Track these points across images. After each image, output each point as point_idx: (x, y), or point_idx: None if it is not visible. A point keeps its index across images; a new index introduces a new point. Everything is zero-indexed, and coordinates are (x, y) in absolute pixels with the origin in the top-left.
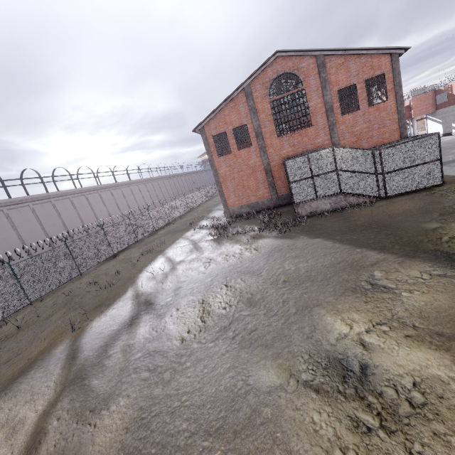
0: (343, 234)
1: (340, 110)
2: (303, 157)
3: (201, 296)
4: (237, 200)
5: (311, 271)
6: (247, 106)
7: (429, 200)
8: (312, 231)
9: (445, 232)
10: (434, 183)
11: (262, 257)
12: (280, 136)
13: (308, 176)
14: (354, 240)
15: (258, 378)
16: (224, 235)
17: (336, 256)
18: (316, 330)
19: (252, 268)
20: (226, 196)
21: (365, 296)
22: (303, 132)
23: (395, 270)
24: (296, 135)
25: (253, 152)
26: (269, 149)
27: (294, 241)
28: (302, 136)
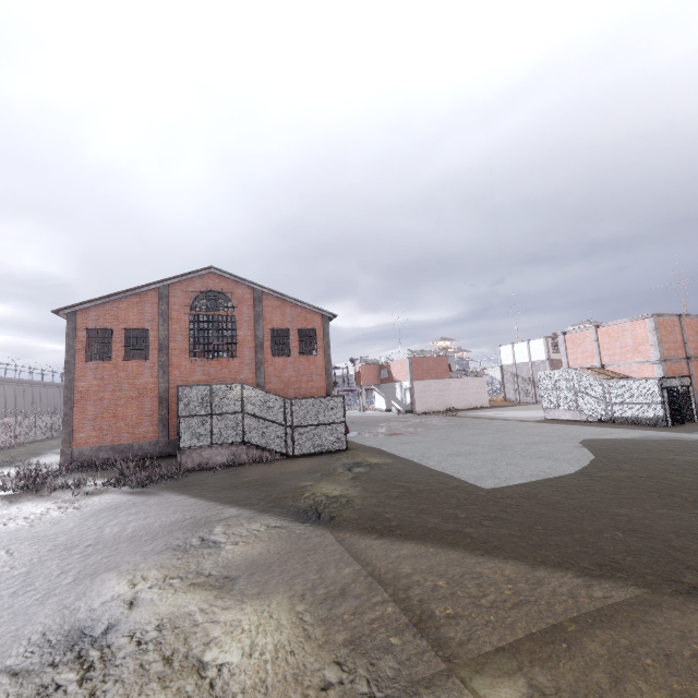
0: (220, 491)
1: (270, 350)
2: (205, 387)
3: None
4: (96, 436)
5: (141, 532)
6: (158, 308)
7: (325, 461)
8: (185, 486)
9: (311, 488)
10: (339, 447)
11: (80, 518)
12: (194, 357)
13: (206, 413)
14: (226, 497)
15: None
16: (32, 489)
17: (188, 512)
18: (83, 598)
19: (46, 534)
20: (76, 425)
21: (185, 552)
22: (224, 361)
23: (240, 524)
24: (215, 362)
25: (148, 368)
26: (174, 370)
27: (149, 497)
28: (223, 365)
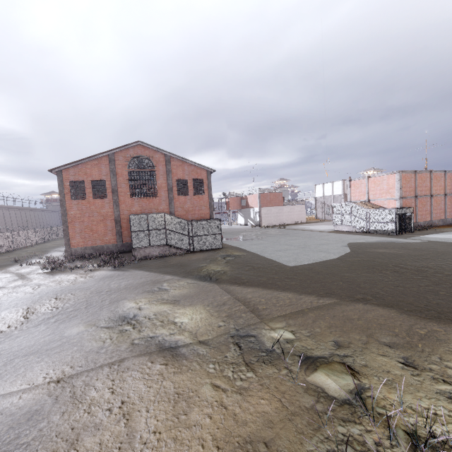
0: (159, 269)
1: (177, 192)
2: (144, 215)
3: (27, 306)
4: (83, 242)
5: (129, 286)
6: (109, 167)
7: (211, 254)
8: (140, 267)
9: (205, 267)
10: (218, 247)
11: (95, 281)
12: (133, 197)
13: (145, 229)
14: (163, 271)
15: (71, 331)
16: (60, 269)
17: (148, 278)
18: (118, 308)
19: (83, 287)
20: (71, 236)
21: (153, 293)
22: (150, 199)
23: (174, 282)
24: (145, 199)
25: (107, 203)
26: (122, 204)
27: (124, 272)
28: (149, 201)
